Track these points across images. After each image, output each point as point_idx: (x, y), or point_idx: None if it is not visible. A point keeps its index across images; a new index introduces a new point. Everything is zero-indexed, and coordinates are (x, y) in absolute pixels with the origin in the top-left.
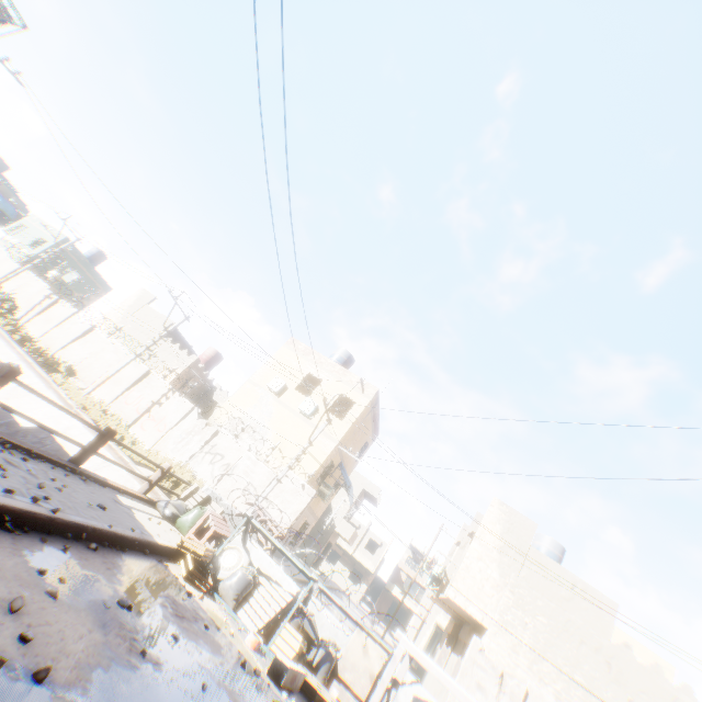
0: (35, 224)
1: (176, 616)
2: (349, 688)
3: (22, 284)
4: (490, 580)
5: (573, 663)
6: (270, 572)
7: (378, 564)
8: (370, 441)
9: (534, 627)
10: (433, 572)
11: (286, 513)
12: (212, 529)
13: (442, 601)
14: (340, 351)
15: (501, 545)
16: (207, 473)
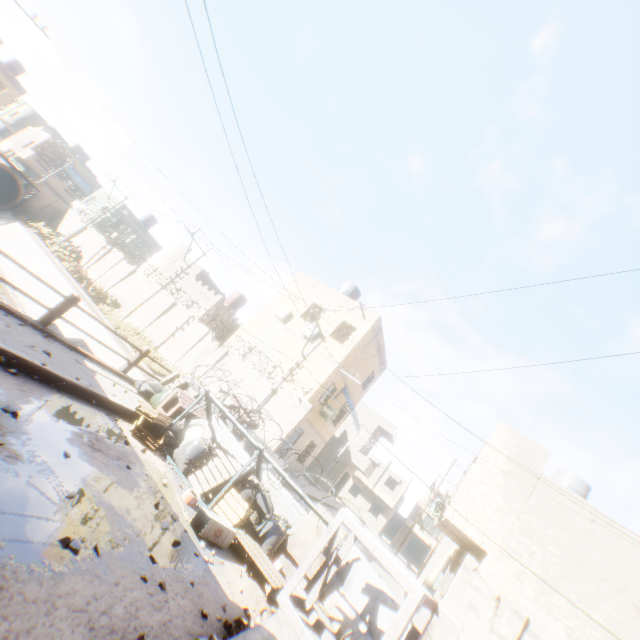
0: (102, 196)
1: (87, 447)
2: (296, 564)
3: (87, 240)
4: (493, 505)
5: (589, 600)
6: (230, 448)
7: (398, 500)
8: (377, 372)
9: (542, 558)
10: (438, 499)
11: (284, 424)
12: (178, 404)
13: (444, 526)
14: (346, 284)
15: (507, 470)
16: (217, 387)
